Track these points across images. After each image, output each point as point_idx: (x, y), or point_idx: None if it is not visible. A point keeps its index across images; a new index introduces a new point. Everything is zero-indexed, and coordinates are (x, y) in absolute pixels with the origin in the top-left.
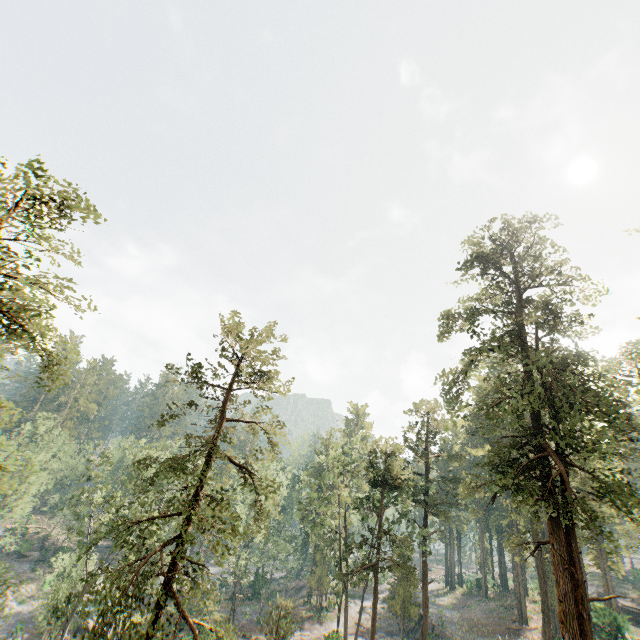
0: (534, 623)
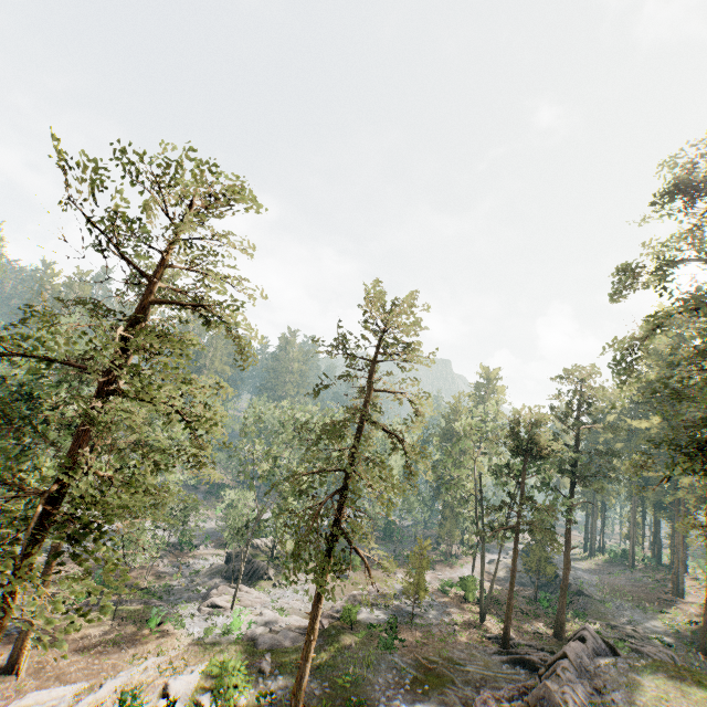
0: (691, 599)
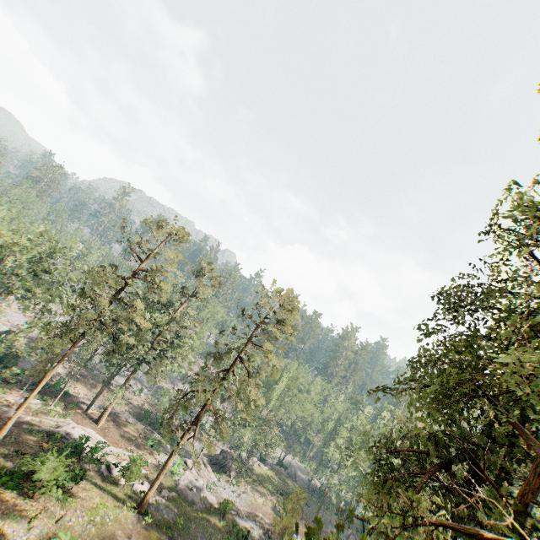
0: None
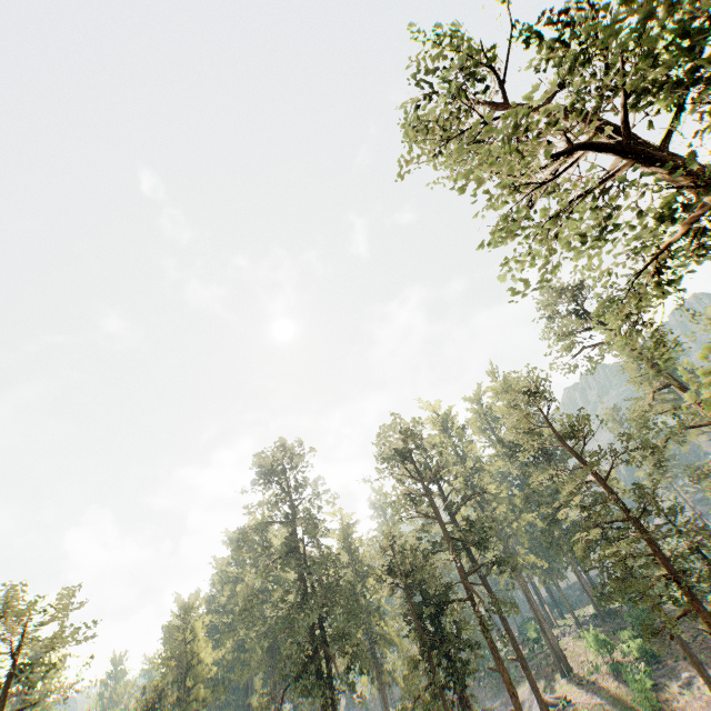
0: None
